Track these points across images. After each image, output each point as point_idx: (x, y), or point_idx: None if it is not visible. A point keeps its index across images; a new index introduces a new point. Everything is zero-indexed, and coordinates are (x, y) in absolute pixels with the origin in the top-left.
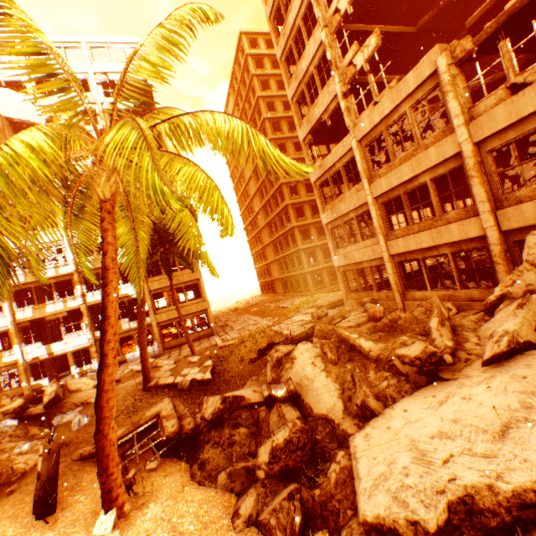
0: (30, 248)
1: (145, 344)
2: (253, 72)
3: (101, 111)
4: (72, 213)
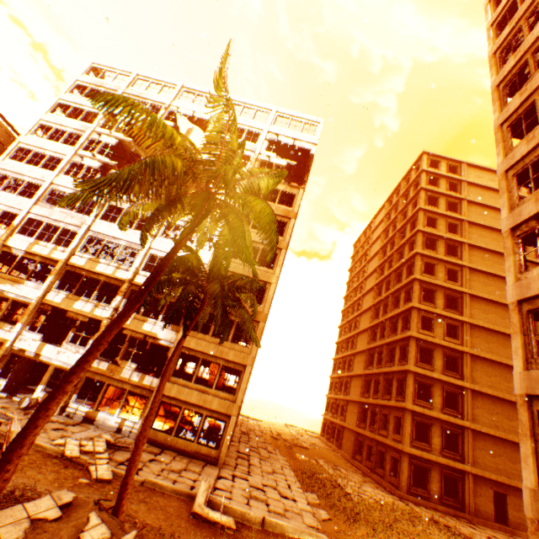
0: None
1: (35, 424)
2: (423, 185)
3: (254, 158)
4: None
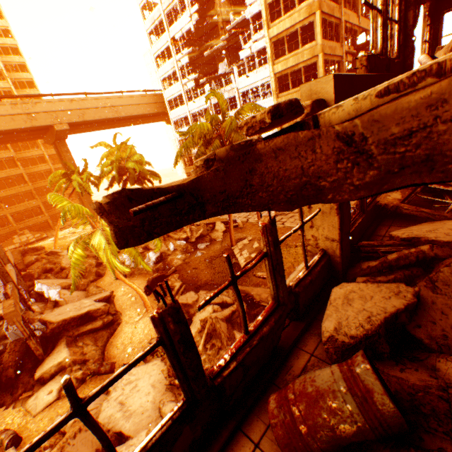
0: None
1: (230, 228)
2: None
3: None
4: (200, 142)
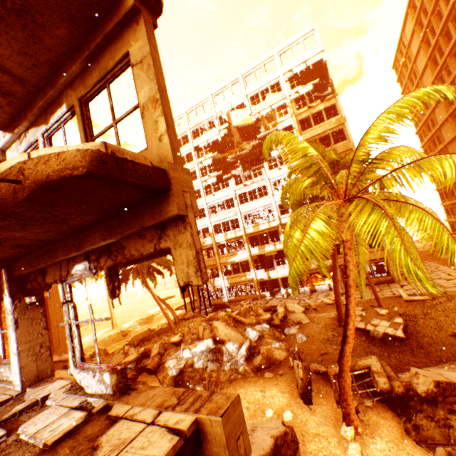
0: (287, 249)
1: (338, 292)
2: None
3: (289, 103)
4: (283, 196)
